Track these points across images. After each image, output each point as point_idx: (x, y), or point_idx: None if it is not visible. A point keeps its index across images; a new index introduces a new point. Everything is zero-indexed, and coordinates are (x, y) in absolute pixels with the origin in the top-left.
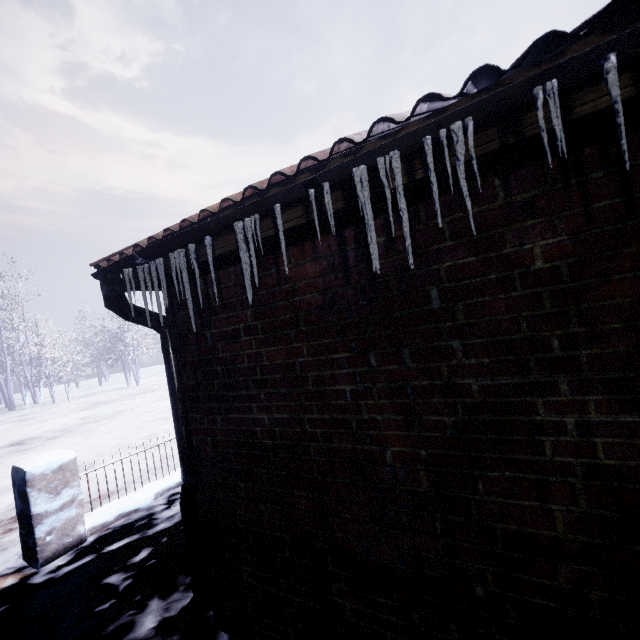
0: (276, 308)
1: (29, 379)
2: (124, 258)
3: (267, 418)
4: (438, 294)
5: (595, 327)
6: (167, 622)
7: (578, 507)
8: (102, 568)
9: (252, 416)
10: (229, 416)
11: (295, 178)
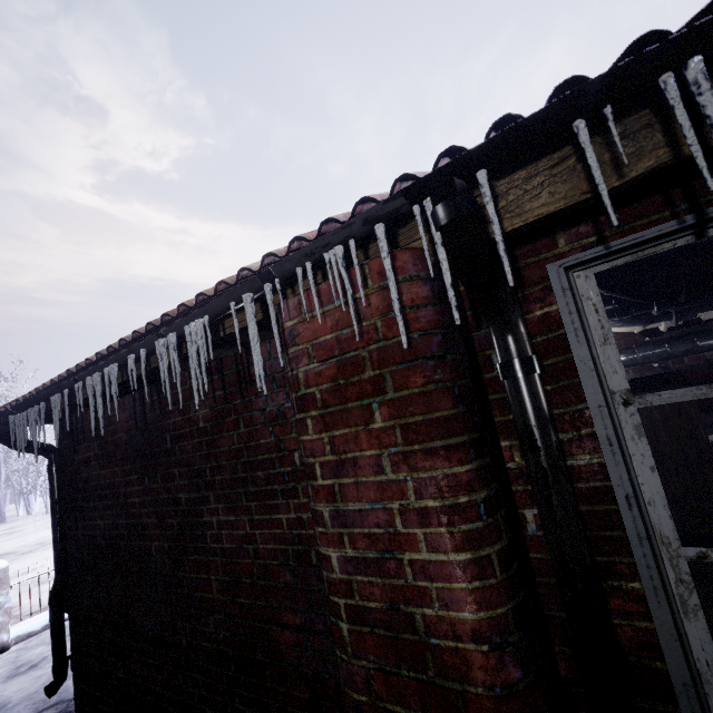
0: (108, 442)
1: (23, 487)
2: (5, 410)
3: (103, 524)
4: (170, 438)
5: (220, 463)
6: (39, 709)
7: (220, 576)
8: (10, 671)
9: (96, 522)
10: (85, 523)
11: (88, 368)
